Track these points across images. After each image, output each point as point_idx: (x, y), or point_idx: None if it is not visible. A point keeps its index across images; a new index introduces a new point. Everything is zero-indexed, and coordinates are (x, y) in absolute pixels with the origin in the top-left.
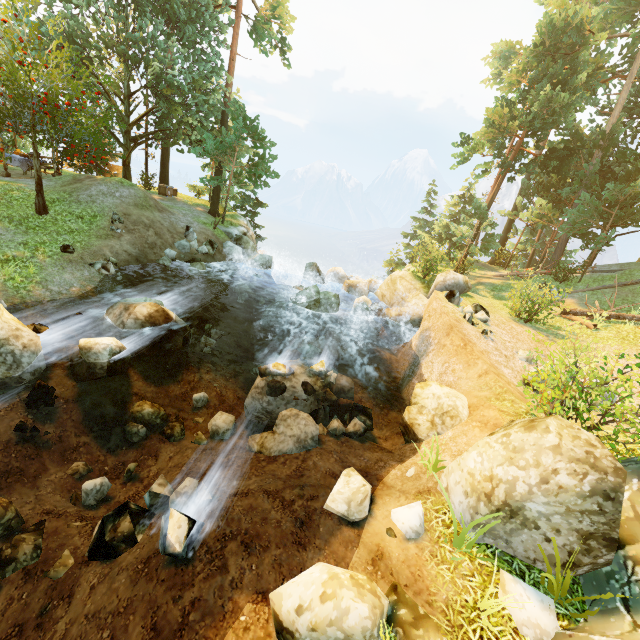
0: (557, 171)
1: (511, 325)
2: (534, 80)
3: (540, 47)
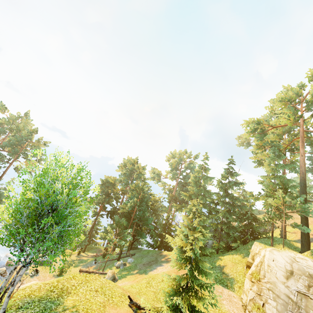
0: (111, 217)
1: (47, 277)
2: (104, 192)
3: (104, 184)
